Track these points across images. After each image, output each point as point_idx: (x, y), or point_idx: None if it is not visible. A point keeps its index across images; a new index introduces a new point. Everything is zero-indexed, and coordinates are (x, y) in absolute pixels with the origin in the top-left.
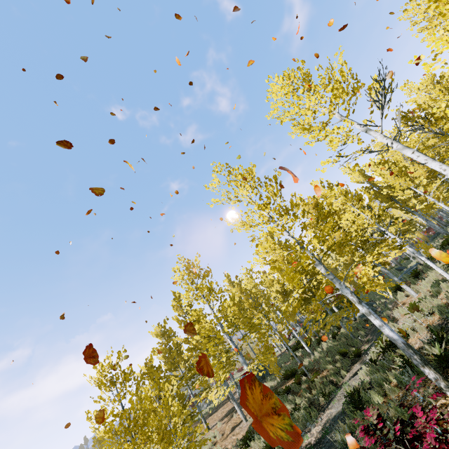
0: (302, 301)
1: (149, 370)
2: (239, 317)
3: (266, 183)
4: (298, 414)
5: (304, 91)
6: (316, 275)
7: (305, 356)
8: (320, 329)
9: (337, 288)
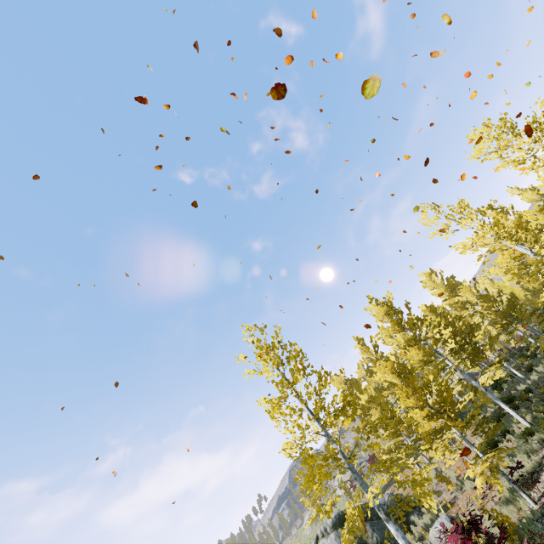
0: (505, 325)
1: (375, 395)
2: (423, 358)
3: (484, 211)
4: (542, 415)
5: (514, 136)
6: (514, 298)
7: (517, 384)
8: (521, 362)
9: (543, 307)
